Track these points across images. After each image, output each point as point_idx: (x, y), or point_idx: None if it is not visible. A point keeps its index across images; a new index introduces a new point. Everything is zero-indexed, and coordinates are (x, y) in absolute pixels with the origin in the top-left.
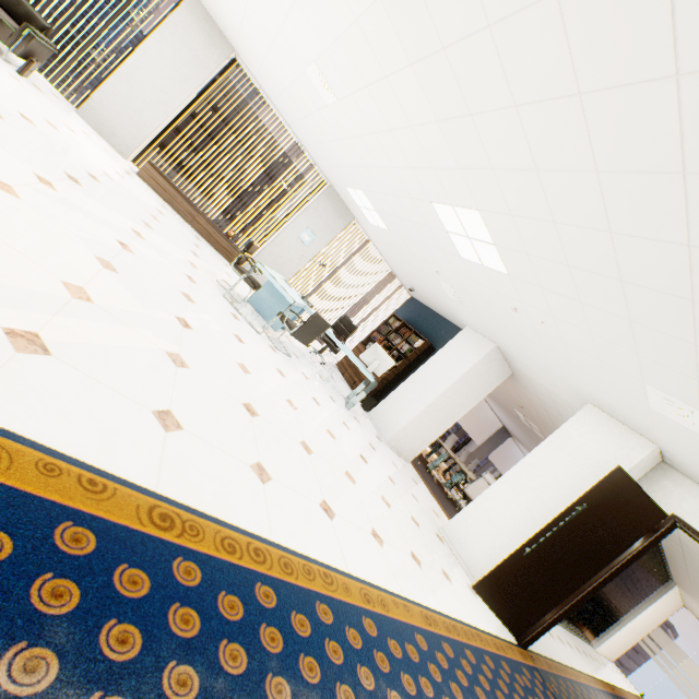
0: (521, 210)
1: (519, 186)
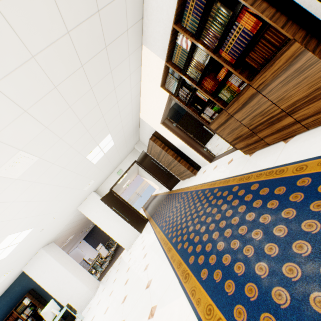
0: (29, 212)
1: (25, 210)
